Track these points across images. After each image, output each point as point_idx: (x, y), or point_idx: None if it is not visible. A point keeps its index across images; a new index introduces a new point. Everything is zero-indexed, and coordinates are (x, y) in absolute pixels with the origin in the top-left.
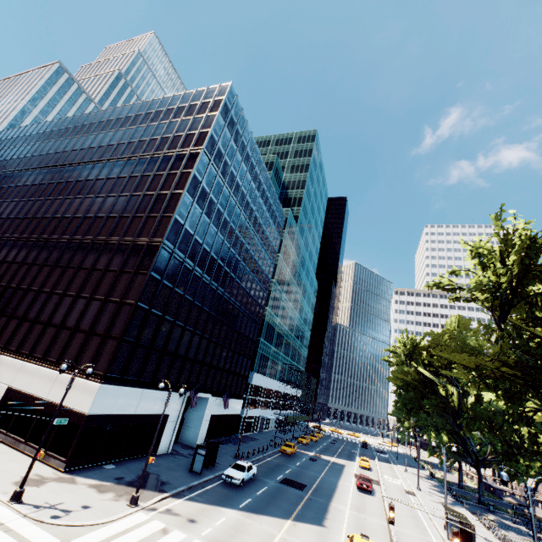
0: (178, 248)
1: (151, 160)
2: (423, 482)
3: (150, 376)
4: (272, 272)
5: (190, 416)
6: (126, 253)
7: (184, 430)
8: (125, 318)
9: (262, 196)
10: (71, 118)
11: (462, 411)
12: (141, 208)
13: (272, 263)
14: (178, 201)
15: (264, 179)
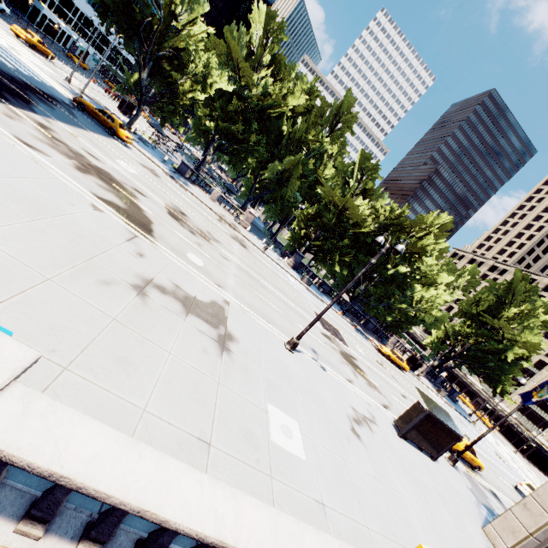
0: None
1: None
2: None
3: None
4: None
5: None
6: None
7: None
8: None
9: None
10: None
11: None
12: None
13: None
14: None
15: None
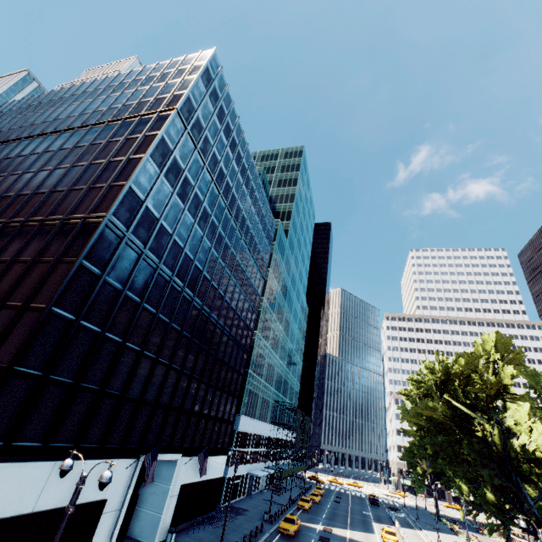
0: (133, 232)
1: (106, 128)
2: None
3: (71, 436)
4: (262, 287)
5: (149, 490)
6: (49, 235)
7: (137, 515)
8: (25, 334)
9: (251, 195)
10: (18, 101)
11: (511, 457)
12: (82, 179)
13: (262, 277)
14: (136, 167)
15: (253, 175)
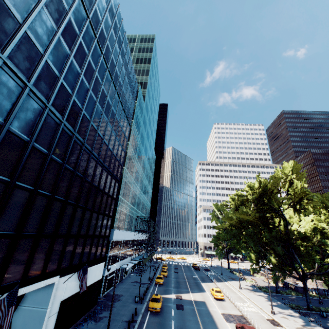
0: None
1: None
2: (260, 297)
3: None
4: (128, 132)
5: (22, 317)
6: None
7: None
8: None
9: (119, 45)
10: None
11: (290, 237)
12: None
13: (128, 124)
14: None
15: (120, 25)
